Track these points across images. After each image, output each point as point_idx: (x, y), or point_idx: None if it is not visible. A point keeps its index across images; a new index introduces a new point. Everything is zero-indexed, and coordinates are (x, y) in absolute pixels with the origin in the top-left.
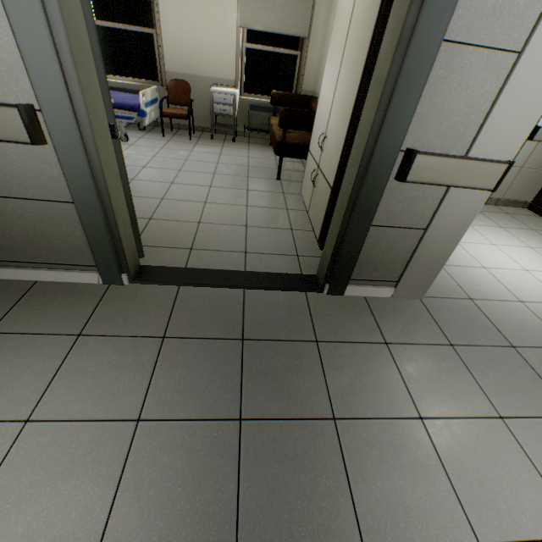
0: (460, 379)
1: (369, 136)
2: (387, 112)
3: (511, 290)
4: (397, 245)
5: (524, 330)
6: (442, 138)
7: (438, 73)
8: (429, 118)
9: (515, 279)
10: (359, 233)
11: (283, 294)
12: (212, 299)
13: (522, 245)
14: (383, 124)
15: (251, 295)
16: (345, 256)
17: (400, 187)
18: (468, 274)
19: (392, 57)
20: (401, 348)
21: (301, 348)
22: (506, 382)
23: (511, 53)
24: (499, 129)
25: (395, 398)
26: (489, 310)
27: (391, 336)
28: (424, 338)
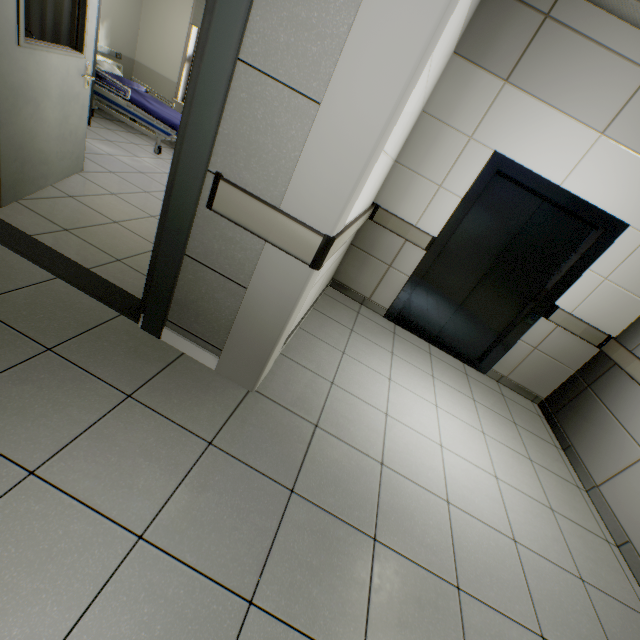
0: (158, 474)
1: (178, 141)
2: (189, 117)
3: (387, 449)
4: (219, 297)
5: (337, 487)
6: (254, 175)
7: (241, 95)
8: (238, 146)
9: (410, 444)
10: (172, 258)
11: (93, 302)
12: (8, 265)
13: (475, 425)
14: (186, 129)
15: (57, 284)
16: (158, 282)
17: (216, 219)
18: (354, 408)
19: (195, 60)
20: (140, 409)
21: (20, 343)
22: (217, 513)
23: (313, 102)
24: (310, 188)
25: (39, 439)
26: (323, 446)
27: (148, 395)
28: (187, 419)
